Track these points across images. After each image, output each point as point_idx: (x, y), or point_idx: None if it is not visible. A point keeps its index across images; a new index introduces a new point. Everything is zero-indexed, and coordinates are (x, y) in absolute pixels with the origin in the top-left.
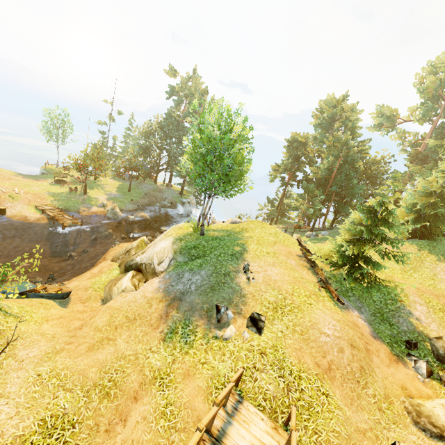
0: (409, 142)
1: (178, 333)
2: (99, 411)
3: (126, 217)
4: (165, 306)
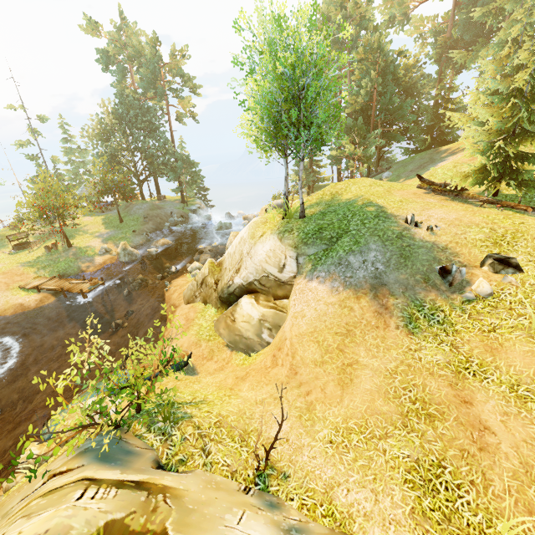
0: (430, 30)
1: (419, 319)
2: (445, 436)
3: (146, 253)
4: (372, 299)
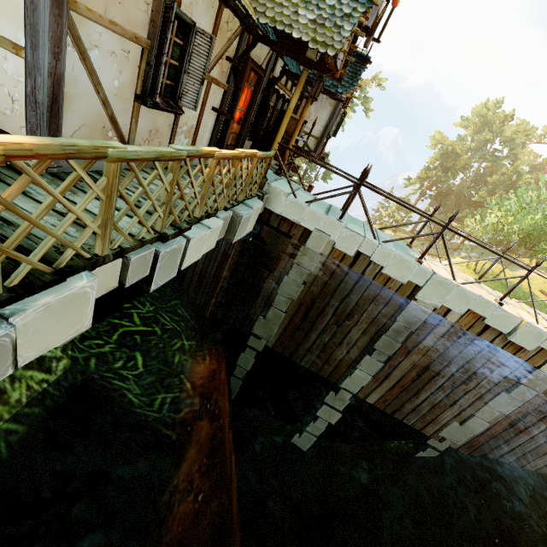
0: (531, 163)
1: None
2: None
3: None
4: None
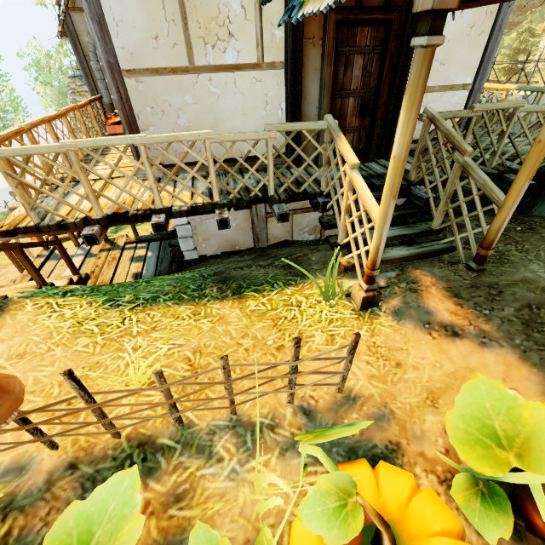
0: None
1: None
2: None
3: None
4: None
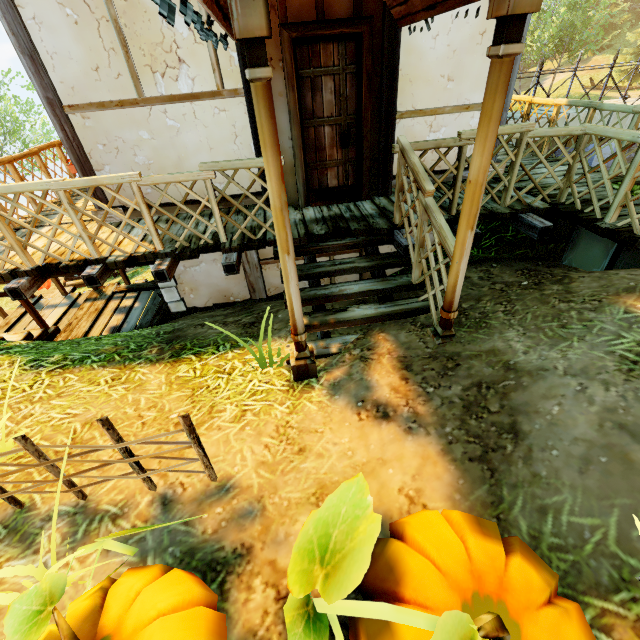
0: None
1: None
2: None
3: None
4: None
